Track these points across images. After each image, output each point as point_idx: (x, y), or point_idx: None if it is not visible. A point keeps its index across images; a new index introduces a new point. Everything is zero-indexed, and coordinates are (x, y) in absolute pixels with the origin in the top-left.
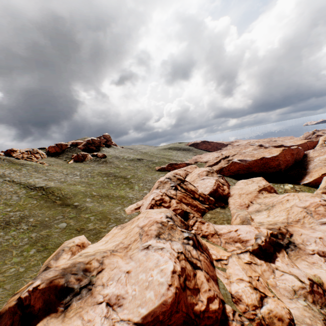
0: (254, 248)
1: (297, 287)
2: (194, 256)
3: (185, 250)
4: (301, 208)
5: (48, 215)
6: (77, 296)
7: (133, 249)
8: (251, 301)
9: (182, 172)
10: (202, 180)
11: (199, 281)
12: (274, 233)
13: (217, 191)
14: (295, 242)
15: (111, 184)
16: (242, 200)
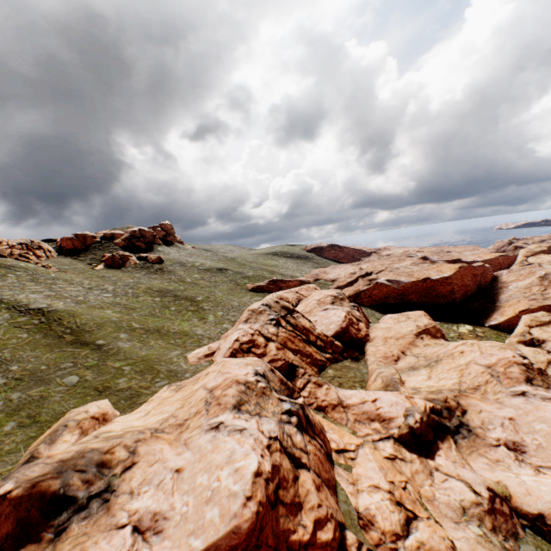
0: (403, 433)
1: (469, 502)
2: (297, 445)
3: (282, 434)
4: (482, 367)
5: (46, 360)
6: (82, 513)
7: (192, 429)
8: (391, 525)
9: (291, 296)
10: (324, 311)
11: (303, 490)
12: (437, 407)
13: (348, 332)
14: (469, 424)
15: (167, 310)
16: (388, 348)
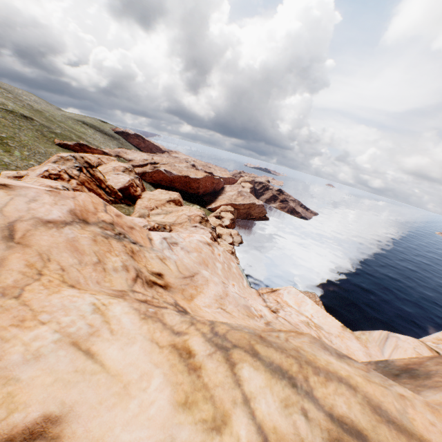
0: None
1: None
2: None
3: None
4: (187, 216)
5: None
6: None
7: None
8: None
9: (94, 159)
10: (116, 175)
11: None
12: (160, 227)
13: (129, 190)
14: None
15: None
16: (149, 204)
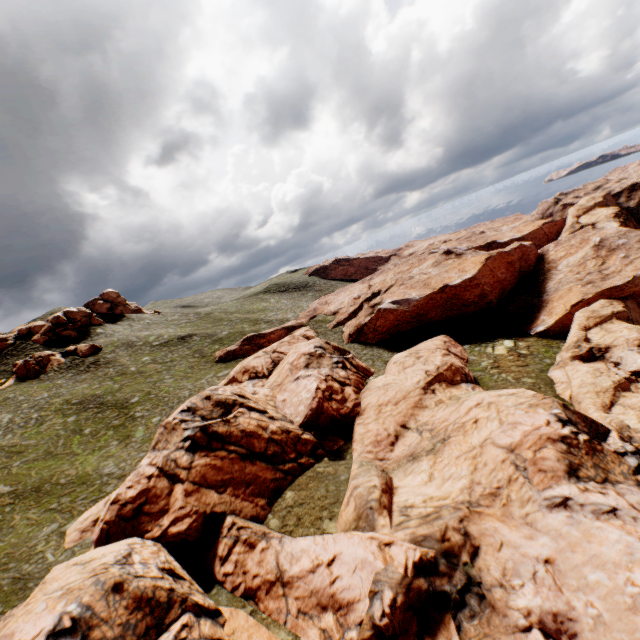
0: (365, 637)
1: None
2: None
3: None
4: (503, 451)
5: None
6: None
7: None
8: None
9: (262, 362)
10: (295, 382)
11: None
12: (429, 555)
13: (323, 412)
14: (483, 579)
15: (77, 437)
16: (381, 425)
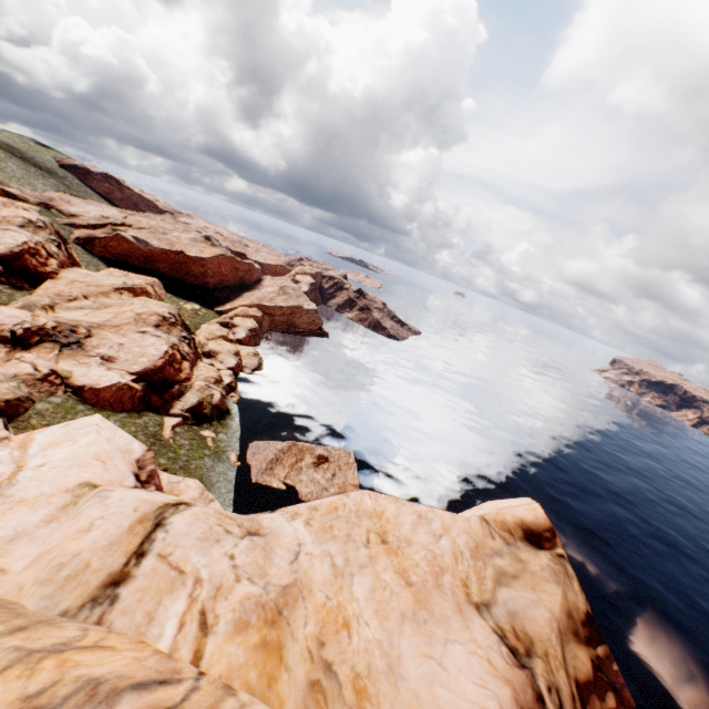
0: (4, 335)
1: (25, 374)
2: None
3: None
4: (135, 314)
5: None
6: None
7: None
8: None
9: None
10: (3, 231)
11: None
12: (63, 328)
13: (22, 259)
14: (87, 344)
15: None
16: (70, 289)
